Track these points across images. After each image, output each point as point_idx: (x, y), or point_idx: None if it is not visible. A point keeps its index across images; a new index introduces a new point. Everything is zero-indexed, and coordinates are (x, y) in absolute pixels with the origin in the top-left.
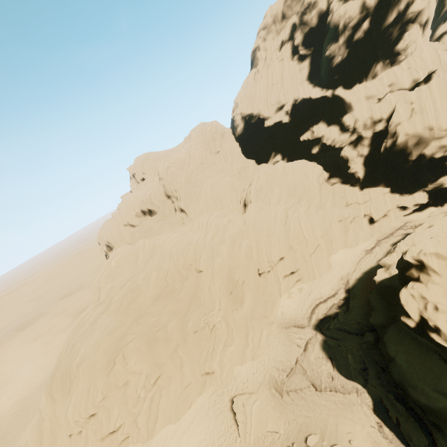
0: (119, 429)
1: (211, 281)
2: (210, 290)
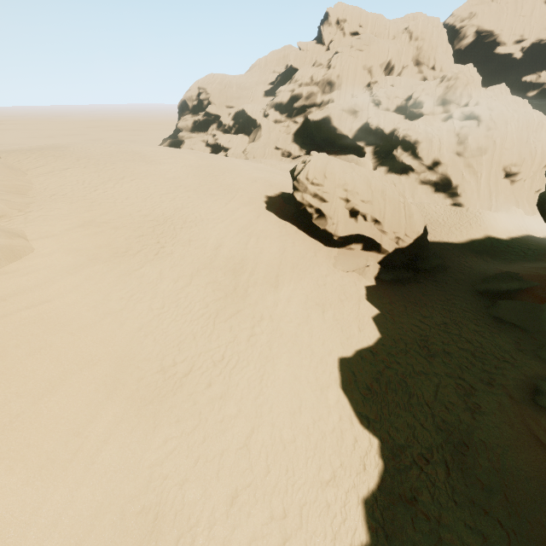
0: (539, 192)
1: None
2: None
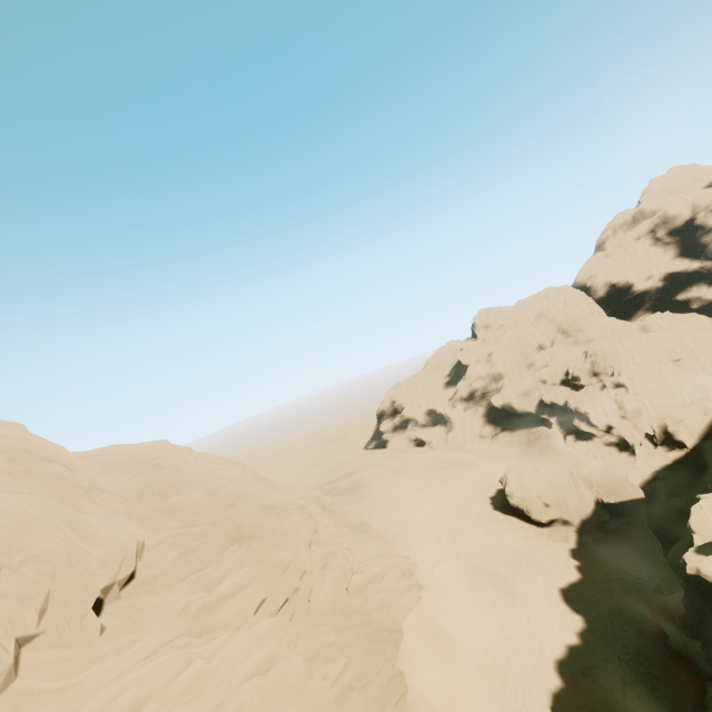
0: None
1: (698, 362)
2: (703, 367)
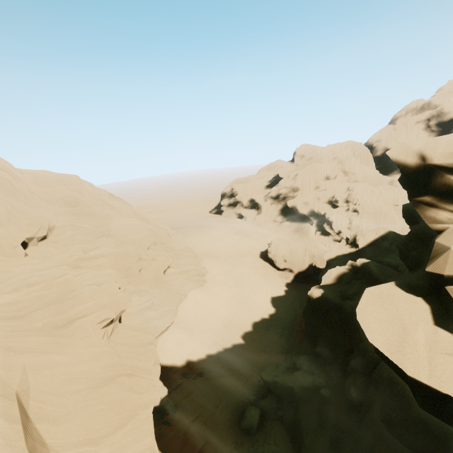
0: None
1: None
2: None
